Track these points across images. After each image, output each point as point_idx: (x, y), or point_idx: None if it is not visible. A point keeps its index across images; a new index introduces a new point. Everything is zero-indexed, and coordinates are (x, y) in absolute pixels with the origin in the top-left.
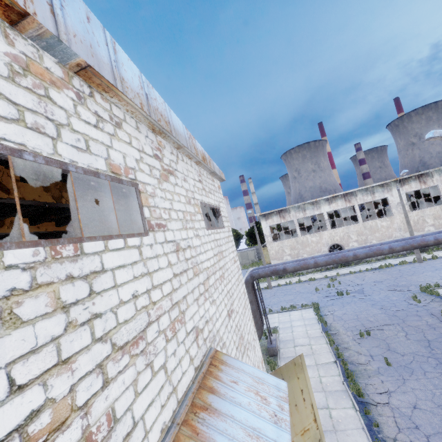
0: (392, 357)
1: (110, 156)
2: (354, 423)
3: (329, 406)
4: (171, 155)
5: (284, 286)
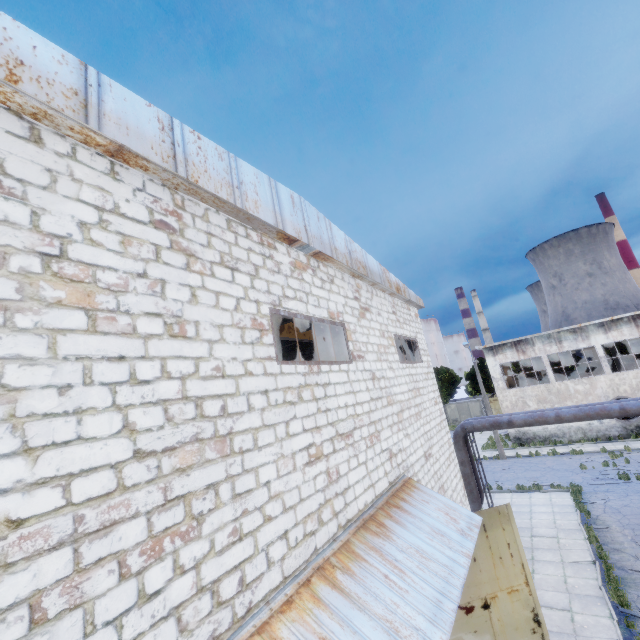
0: None
1: (329, 306)
2: (607, 633)
3: (573, 609)
4: (367, 293)
5: (527, 458)
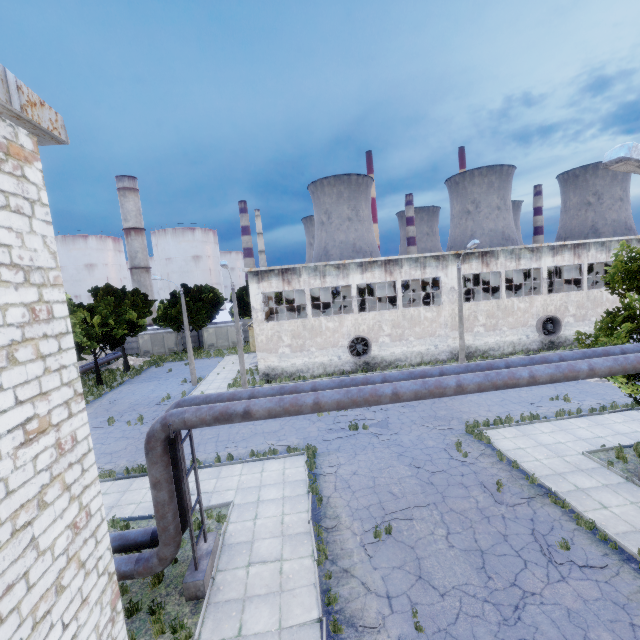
0: (425, 601)
1: None
2: None
3: None
4: None
5: None
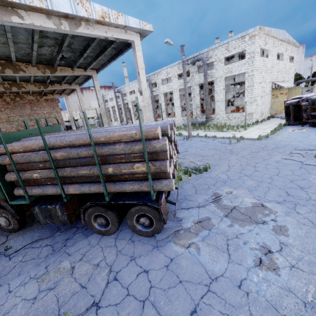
0: None
1: (282, 51)
2: None
3: None
4: (287, 46)
5: None
